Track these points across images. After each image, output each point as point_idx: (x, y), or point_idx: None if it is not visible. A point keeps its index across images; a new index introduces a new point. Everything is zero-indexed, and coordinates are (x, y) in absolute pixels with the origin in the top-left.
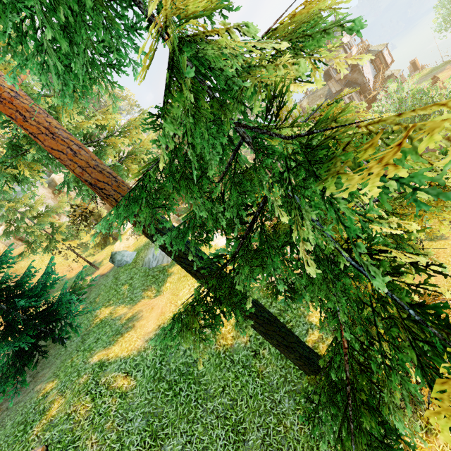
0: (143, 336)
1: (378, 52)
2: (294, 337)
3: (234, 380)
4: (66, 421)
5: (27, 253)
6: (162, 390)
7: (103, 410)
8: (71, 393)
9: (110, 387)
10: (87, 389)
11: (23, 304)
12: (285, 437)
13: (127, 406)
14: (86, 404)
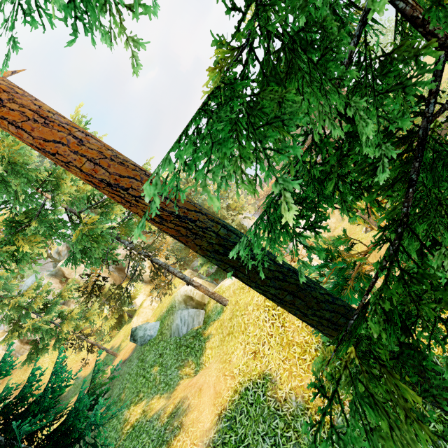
0: (200, 439)
1: None
2: None
3: None
4: None
5: (34, 355)
6: None
7: None
8: None
9: None
10: None
11: (26, 427)
12: None
13: None
14: None
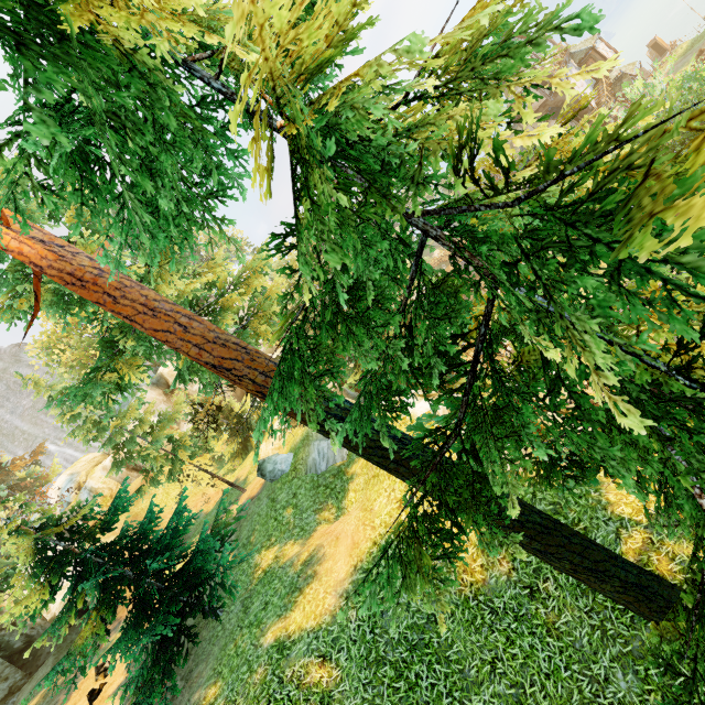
0: (334, 588)
1: (588, 50)
2: (601, 550)
3: (507, 648)
4: None
5: (147, 487)
6: (386, 680)
7: None
8: (245, 702)
9: (301, 684)
10: (268, 692)
11: (154, 564)
12: None
13: None
14: None
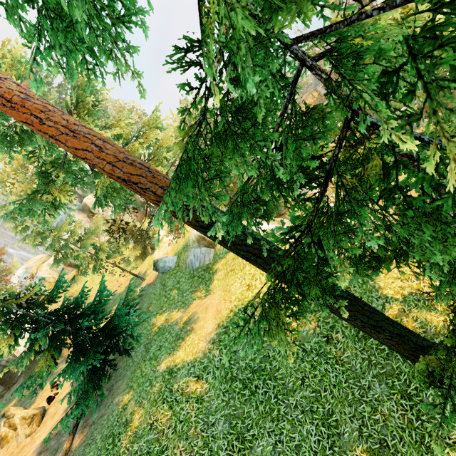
0: (204, 337)
1: None
2: (380, 314)
3: (311, 371)
4: (150, 431)
5: (78, 276)
6: (237, 389)
7: (183, 417)
8: (148, 403)
9: (184, 393)
10: (163, 397)
11: (85, 323)
12: (385, 426)
13: (206, 410)
14: (165, 413)
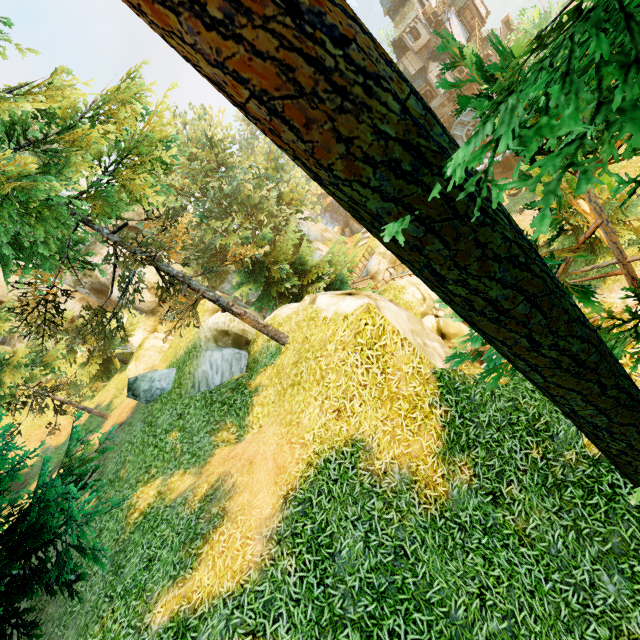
0: (257, 530)
1: (467, 0)
2: None
3: (488, 570)
4: None
5: None
6: None
7: None
8: None
9: None
10: None
11: None
12: None
13: None
14: None
